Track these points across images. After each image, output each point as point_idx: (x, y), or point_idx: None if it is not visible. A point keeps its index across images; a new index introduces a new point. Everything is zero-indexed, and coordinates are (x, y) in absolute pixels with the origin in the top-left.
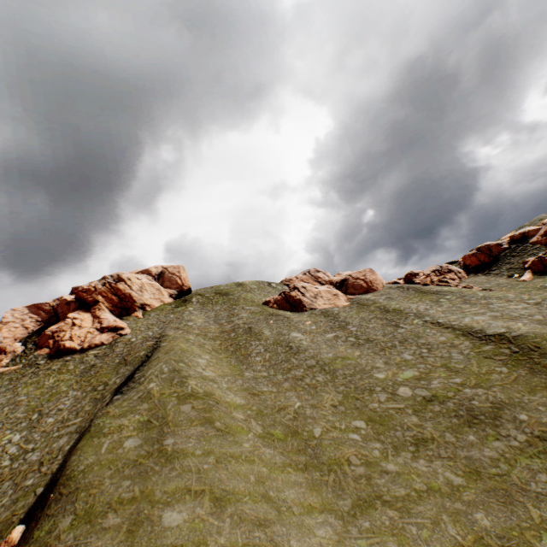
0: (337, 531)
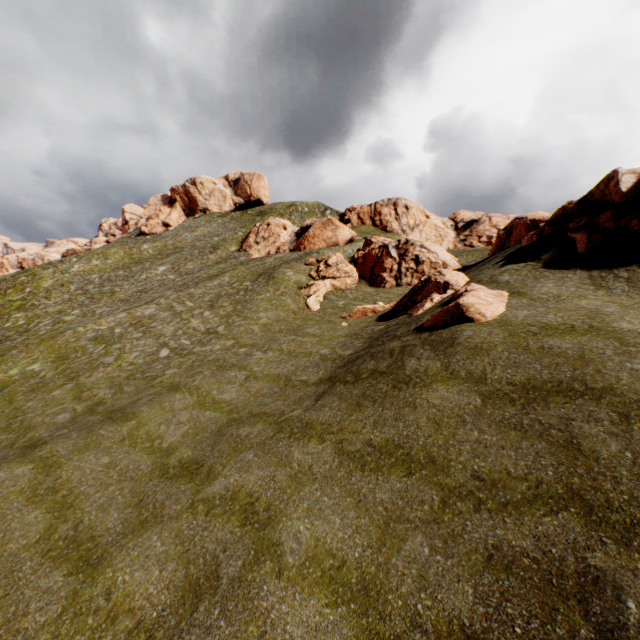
0: None
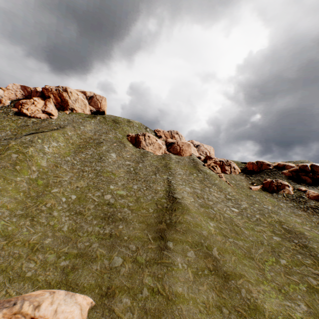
0: (2, 216)
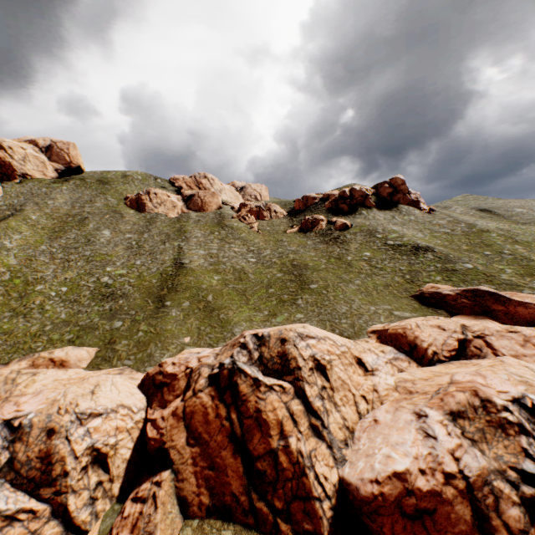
0: None
